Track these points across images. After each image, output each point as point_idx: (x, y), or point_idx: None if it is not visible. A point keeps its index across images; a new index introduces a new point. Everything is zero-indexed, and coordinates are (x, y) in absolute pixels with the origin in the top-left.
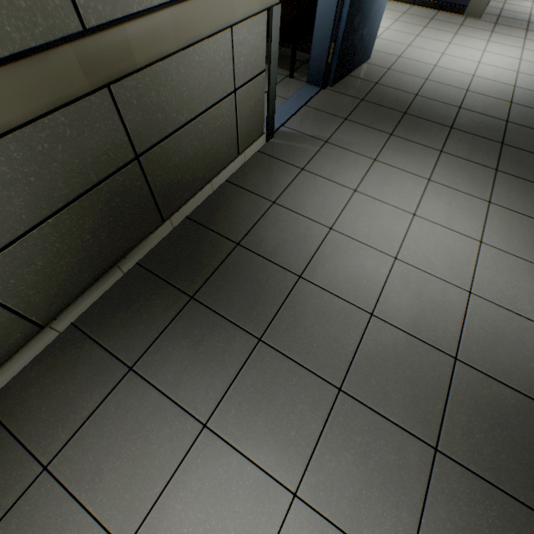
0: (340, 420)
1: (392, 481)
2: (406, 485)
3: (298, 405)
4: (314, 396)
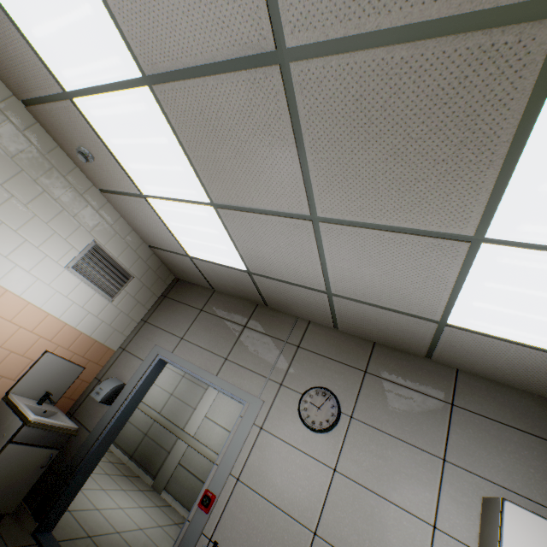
0: (155, 546)
1: (138, 544)
2: (136, 546)
3: (161, 542)
4: (163, 546)
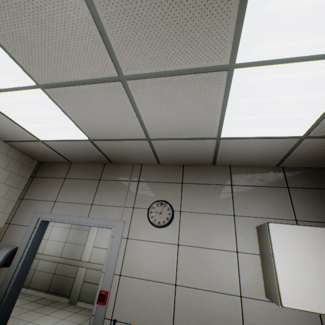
0: None
1: None
2: None
3: None
4: None
